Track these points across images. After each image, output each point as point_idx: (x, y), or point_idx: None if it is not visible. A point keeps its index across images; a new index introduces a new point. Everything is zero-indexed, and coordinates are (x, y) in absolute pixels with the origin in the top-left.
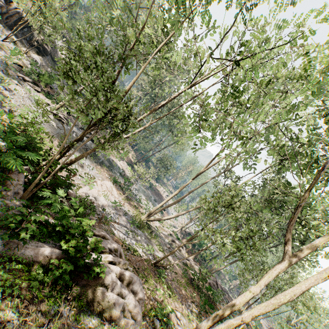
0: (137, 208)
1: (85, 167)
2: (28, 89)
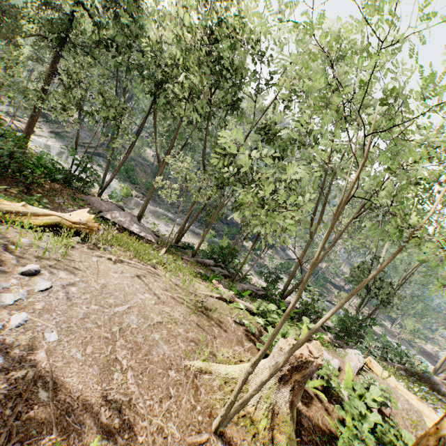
0: None
1: None
2: None
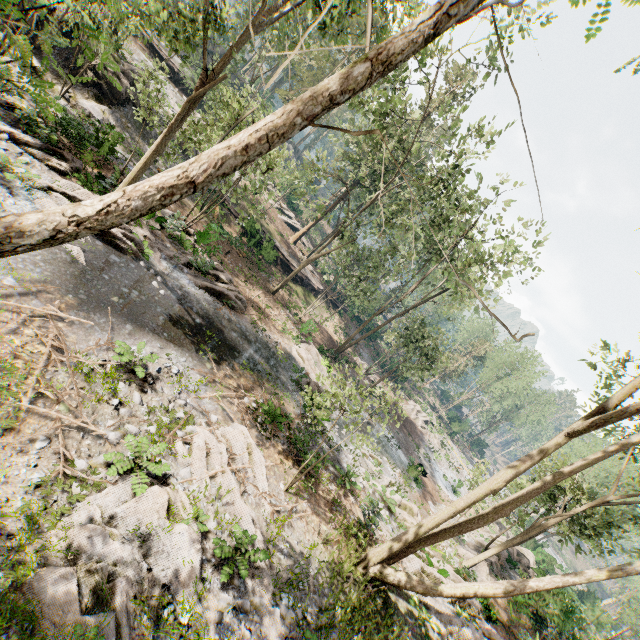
0: (342, 511)
1: (164, 383)
2: (1, 154)
